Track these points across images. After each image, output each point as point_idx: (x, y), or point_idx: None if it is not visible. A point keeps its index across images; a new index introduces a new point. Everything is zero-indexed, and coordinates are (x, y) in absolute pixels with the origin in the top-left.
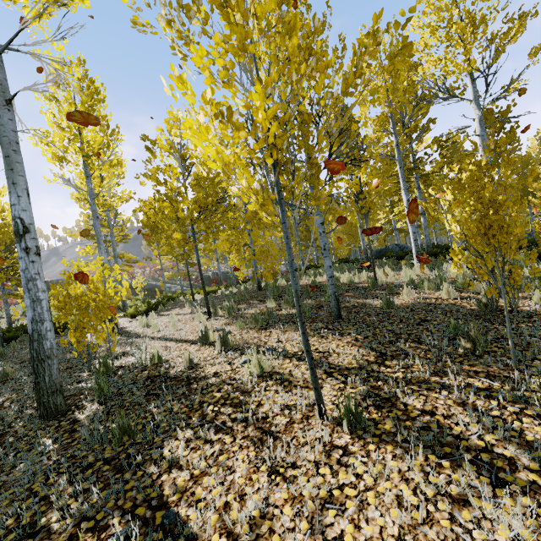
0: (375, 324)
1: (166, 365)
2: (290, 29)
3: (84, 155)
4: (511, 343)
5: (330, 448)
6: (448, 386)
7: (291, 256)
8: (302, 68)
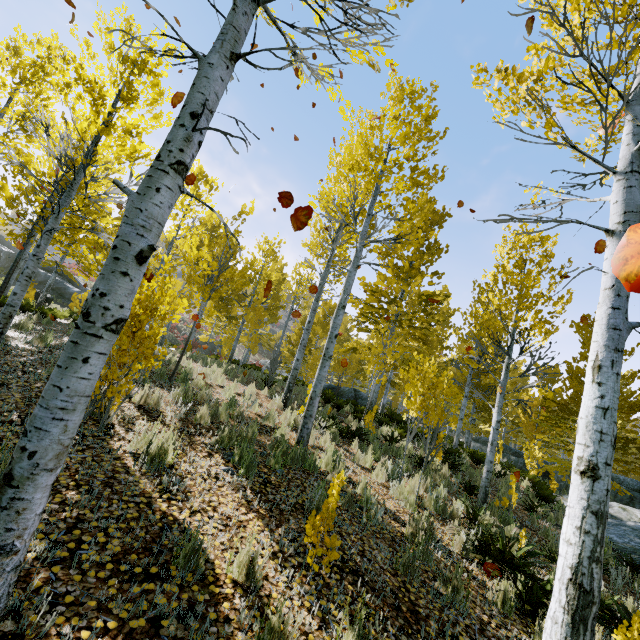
0: None
1: None
2: None
3: None
4: None
5: None
6: None
7: None
8: None
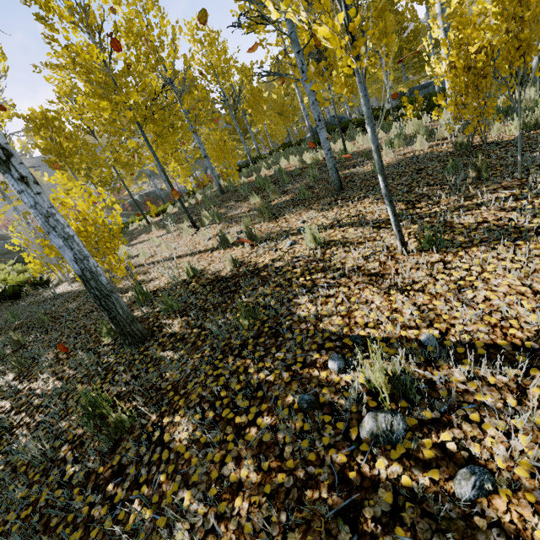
0: None
1: (208, 273)
2: None
3: None
4: (520, 158)
5: (431, 265)
6: (482, 204)
7: (370, 110)
8: None
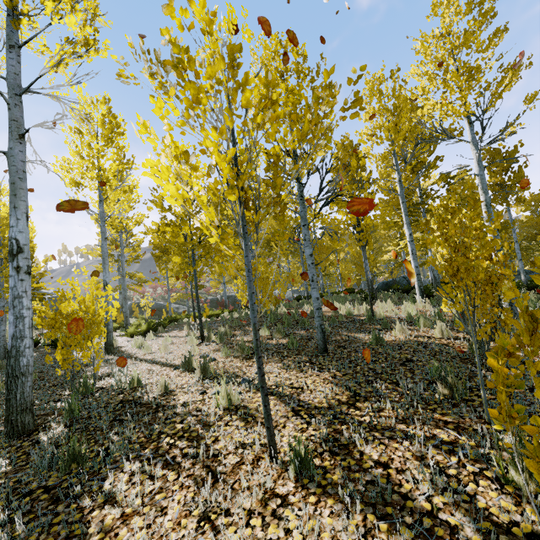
0: (358, 361)
1: (142, 390)
2: (242, 84)
3: (99, 181)
4: (483, 393)
5: (269, 496)
6: (412, 436)
7: (251, 289)
8: (258, 117)
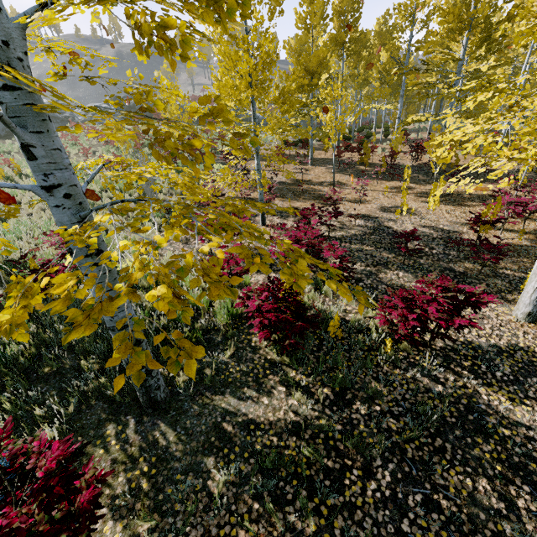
0: None
1: None
2: None
3: None
4: None
5: None
6: None
7: None
8: None
